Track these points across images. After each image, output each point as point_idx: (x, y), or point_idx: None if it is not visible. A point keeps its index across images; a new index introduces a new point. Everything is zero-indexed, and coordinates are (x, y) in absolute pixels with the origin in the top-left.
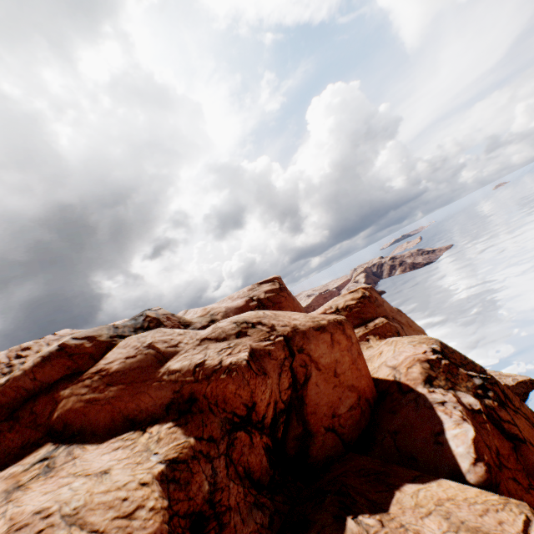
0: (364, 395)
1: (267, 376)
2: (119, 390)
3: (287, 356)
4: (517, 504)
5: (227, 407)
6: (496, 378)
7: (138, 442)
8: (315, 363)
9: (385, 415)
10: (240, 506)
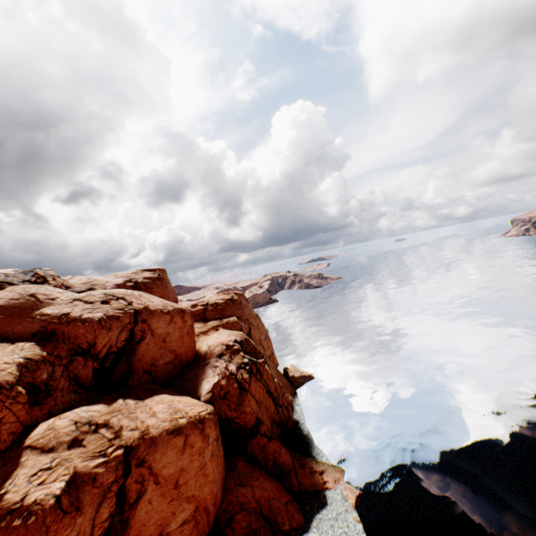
0: (180, 357)
1: (111, 330)
2: (1, 318)
3: (131, 322)
4: (208, 406)
5: (76, 342)
6: (292, 371)
7: (8, 348)
8: (152, 331)
9: (188, 371)
10: (65, 389)
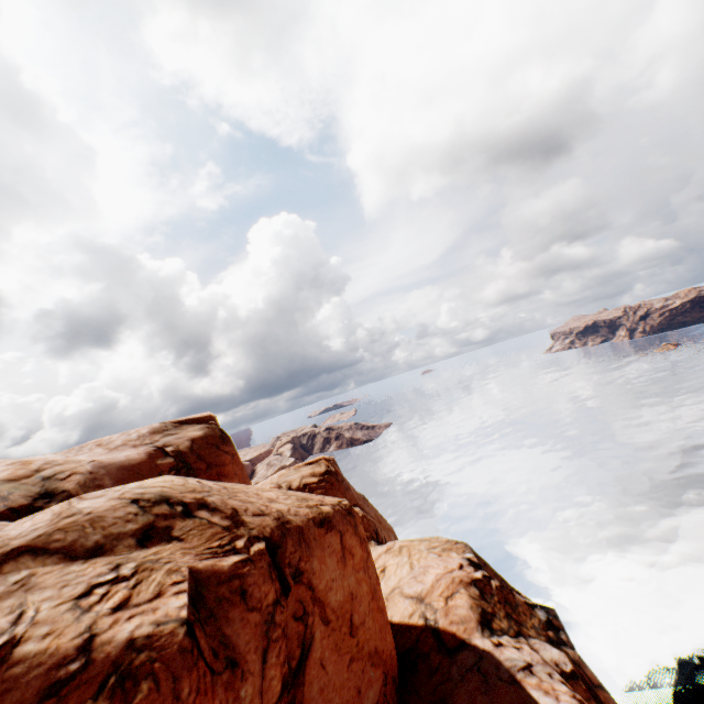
0: (391, 669)
1: (239, 673)
2: None
3: (279, 595)
4: None
5: None
6: None
7: None
8: (321, 605)
9: None
10: None
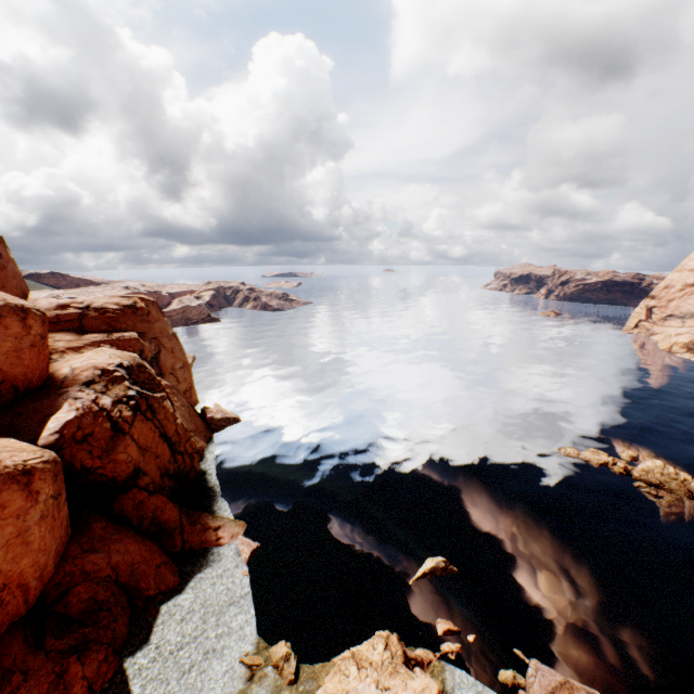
0: (13, 381)
1: None
2: None
3: None
4: (47, 452)
5: None
6: (213, 412)
7: None
8: None
9: (28, 402)
10: None
